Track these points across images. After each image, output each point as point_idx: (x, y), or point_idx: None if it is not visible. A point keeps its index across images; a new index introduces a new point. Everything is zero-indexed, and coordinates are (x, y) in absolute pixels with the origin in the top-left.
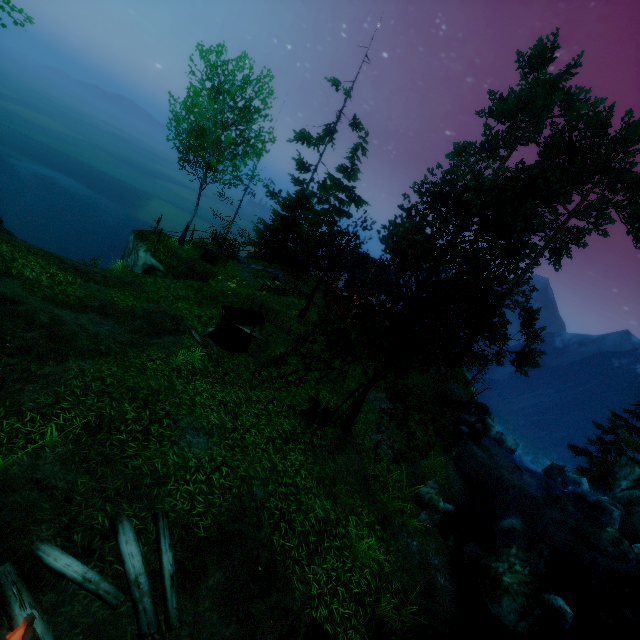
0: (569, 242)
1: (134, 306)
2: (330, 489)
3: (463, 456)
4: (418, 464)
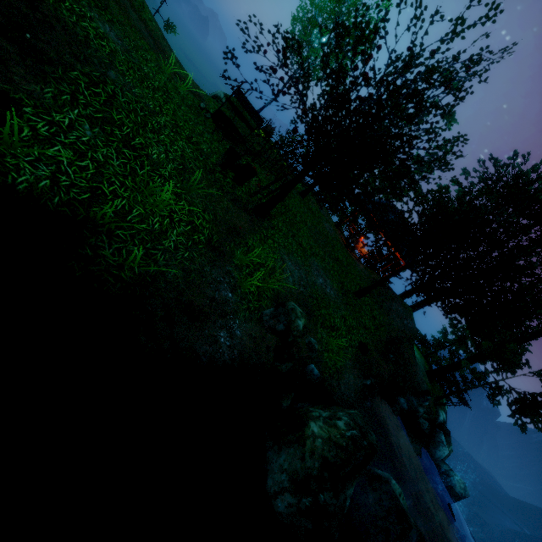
0: None
1: (180, 72)
2: (188, 179)
3: (381, 416)
4: (313, 322)
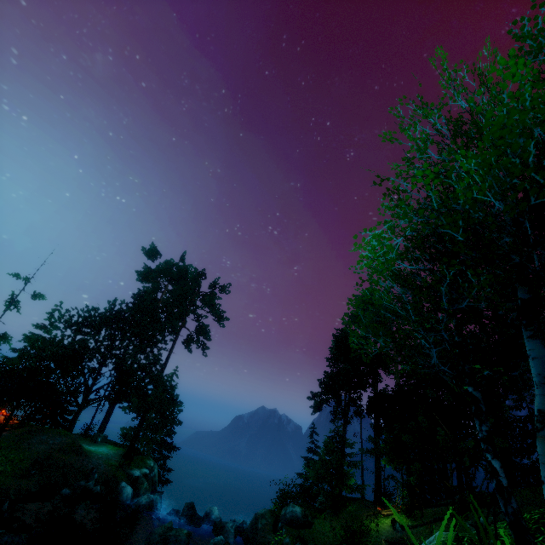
0: (197, 335)
1: None
2: None
3: (39, 514)
4: None
